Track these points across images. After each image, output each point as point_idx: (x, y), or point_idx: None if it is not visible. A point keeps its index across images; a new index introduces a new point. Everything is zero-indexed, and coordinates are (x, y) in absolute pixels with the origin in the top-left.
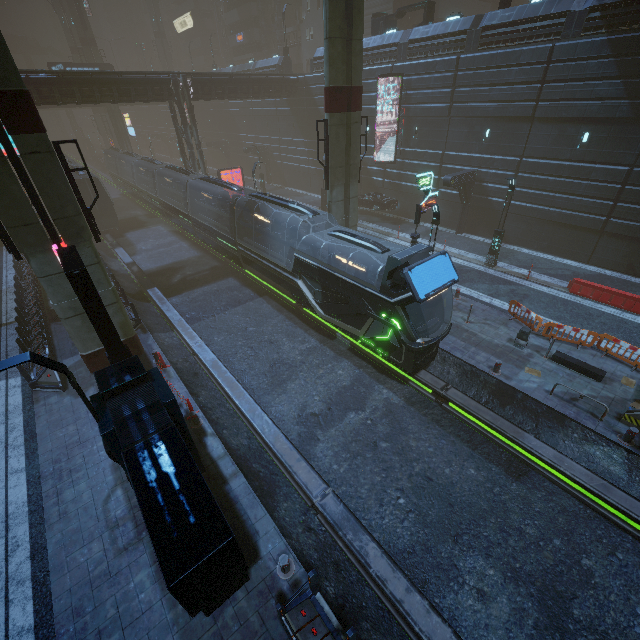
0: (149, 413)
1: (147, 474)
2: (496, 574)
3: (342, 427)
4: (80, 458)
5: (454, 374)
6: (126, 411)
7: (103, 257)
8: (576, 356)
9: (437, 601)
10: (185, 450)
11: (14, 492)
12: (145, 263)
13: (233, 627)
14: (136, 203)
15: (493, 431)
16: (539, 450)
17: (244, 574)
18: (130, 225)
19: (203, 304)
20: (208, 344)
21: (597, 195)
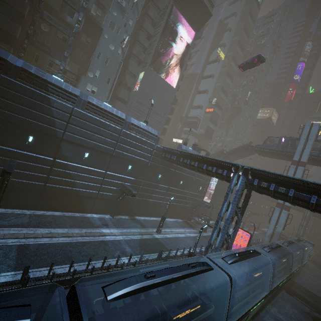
0: None
1: None
2: None
3: None
4: None
5: None
6: None
7: None
8: None
9: None
10: None
11: None
12: None
13: None
14: None
15: None
16: None
17: None
18: None
19: None
20: None
21: None
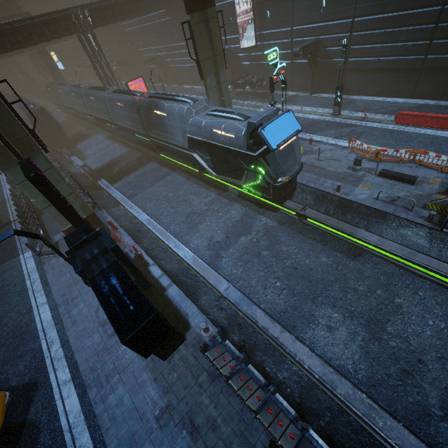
0: (101, 255)
1: (103, 288)
2: (339, 316)
3: (237, 247)
4: (77, 291)
5: (310, 199)
6: (87, 257)
7: (64, 165)
8: (397, 170)
9: (302, 335)
10: (124, 272)
11: (44, 315)
12: (93, 164)
13: (180, 364)
14: (78, 121)
15: (337, 232)
16: (367, 238)
17: (181, 336)
18: (78, 139)
19: (136, 184)
20: (144, 210)
21: (416, 38)
